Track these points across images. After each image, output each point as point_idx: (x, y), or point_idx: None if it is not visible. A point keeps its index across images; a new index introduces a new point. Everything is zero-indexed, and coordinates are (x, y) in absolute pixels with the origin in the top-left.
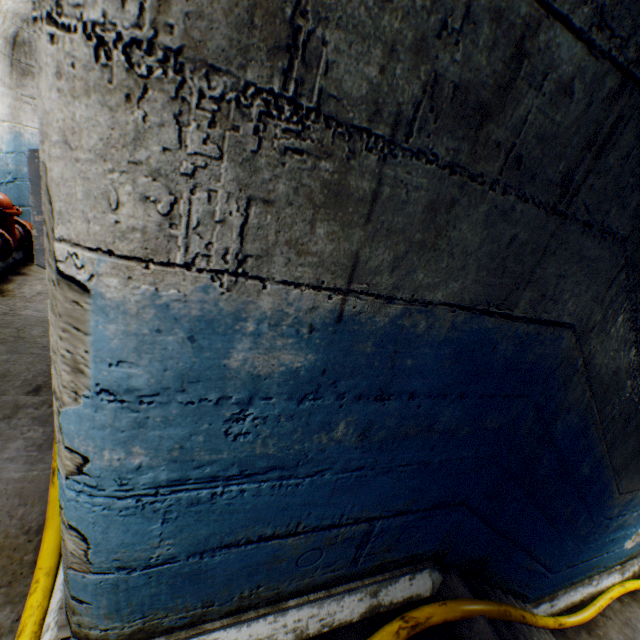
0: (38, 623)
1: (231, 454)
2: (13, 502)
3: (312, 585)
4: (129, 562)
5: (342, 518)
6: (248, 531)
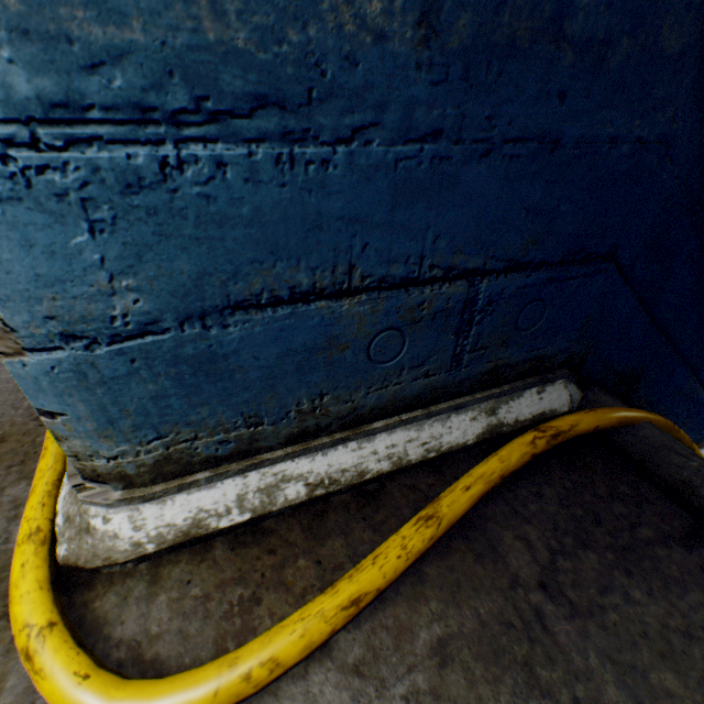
0: (51, 484)
1: (152, 35)
2: (16, 397)
3: (401, 400)
4: (76, 325)
5: (422, 266)
6: (267, 276)
